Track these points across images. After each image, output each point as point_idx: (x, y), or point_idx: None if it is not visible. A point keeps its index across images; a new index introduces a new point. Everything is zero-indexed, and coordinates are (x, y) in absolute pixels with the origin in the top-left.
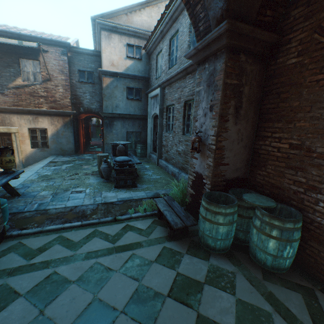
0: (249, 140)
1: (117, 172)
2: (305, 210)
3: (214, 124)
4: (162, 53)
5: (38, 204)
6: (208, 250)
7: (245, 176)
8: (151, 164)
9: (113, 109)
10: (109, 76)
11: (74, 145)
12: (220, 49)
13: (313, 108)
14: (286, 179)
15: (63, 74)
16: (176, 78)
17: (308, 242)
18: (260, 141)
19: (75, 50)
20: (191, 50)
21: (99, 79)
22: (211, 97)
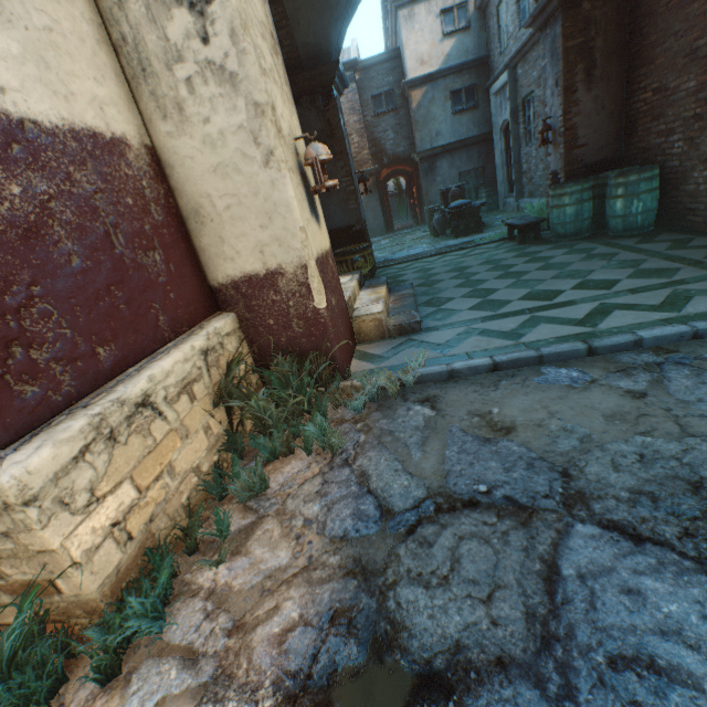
0: (615, 105)
1: (454, 217)
2: (665, 161)
3: (560, 103)
4: (505, 2)
5: (383, 259)
6: (560, 241)
7: (618, 156)
8: (505, 213)
9: (431, 142)
10: (419, 87)
11: (383, 219)
12: (555, 11)
13: (665, 39)
14: (651, 136)
15: (354, 113)
16: (530, 45)
17: (669, 195)
18: (629, 101)
19: (363, 66)
20: (527, 20)
21: (403, 97)
22: (555, 71)
